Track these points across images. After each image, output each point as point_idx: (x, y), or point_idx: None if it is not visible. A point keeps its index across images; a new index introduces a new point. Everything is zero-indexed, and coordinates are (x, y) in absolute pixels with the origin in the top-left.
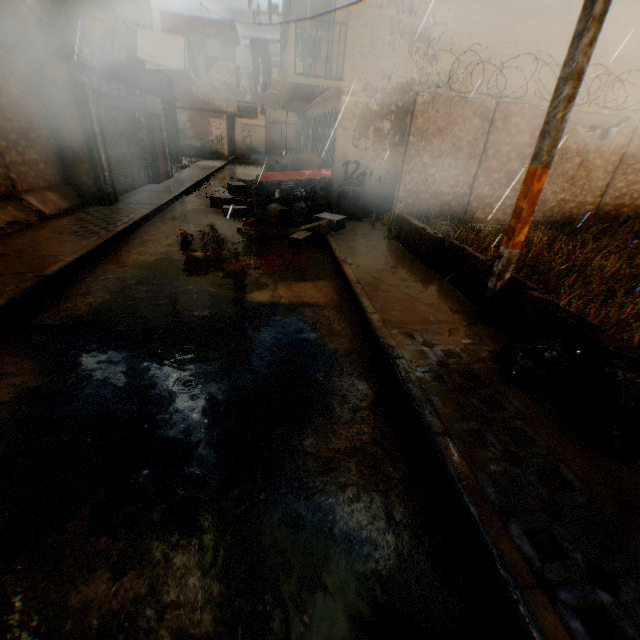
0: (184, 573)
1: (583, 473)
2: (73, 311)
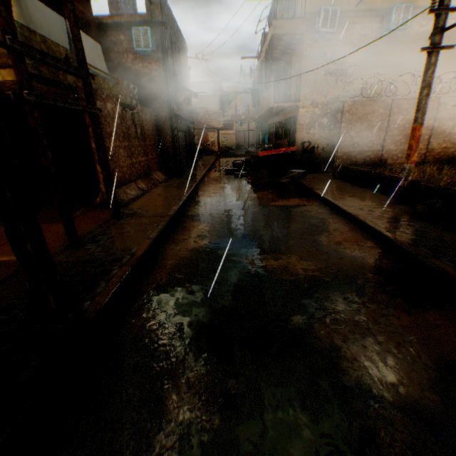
0: (297, 261)
1: (453, 239)
2: (200, 211)
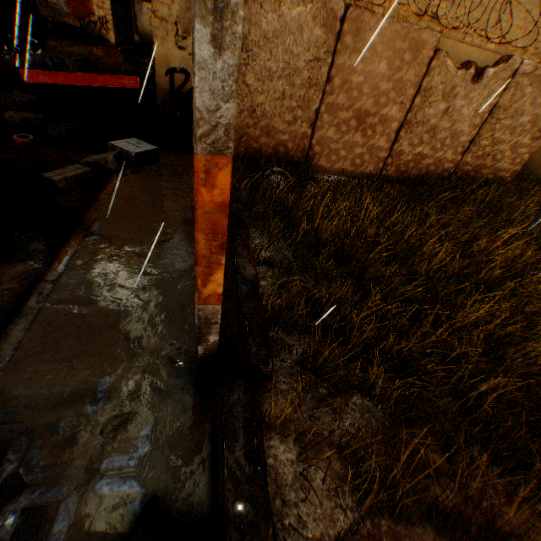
0: None
1: None
2: None
